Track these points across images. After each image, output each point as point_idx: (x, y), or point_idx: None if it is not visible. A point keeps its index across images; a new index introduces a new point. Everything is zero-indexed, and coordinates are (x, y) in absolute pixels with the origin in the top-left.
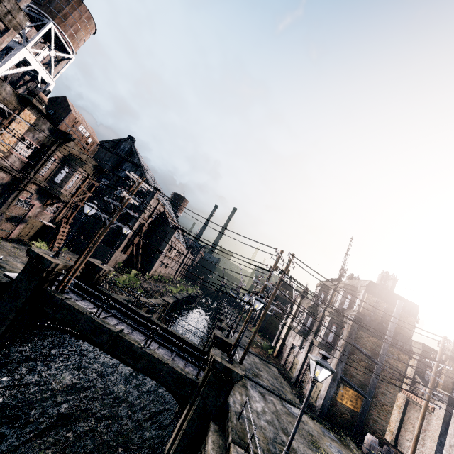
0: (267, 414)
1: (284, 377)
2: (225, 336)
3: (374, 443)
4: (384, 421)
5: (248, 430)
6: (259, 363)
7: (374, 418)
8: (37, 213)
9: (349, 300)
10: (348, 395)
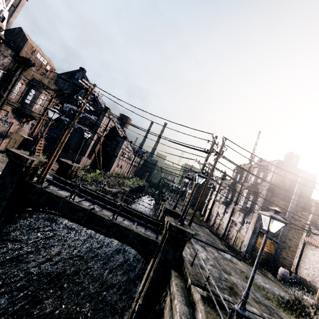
0: (210, 260)
1: (214, 234)
2: (172, 208)
3: (286, 273)
4: (290, 258)
5: (203, 274)
6: (195, 226)
7: (283, 257)
8: (17, 130)
9: (262, 176)
10: None
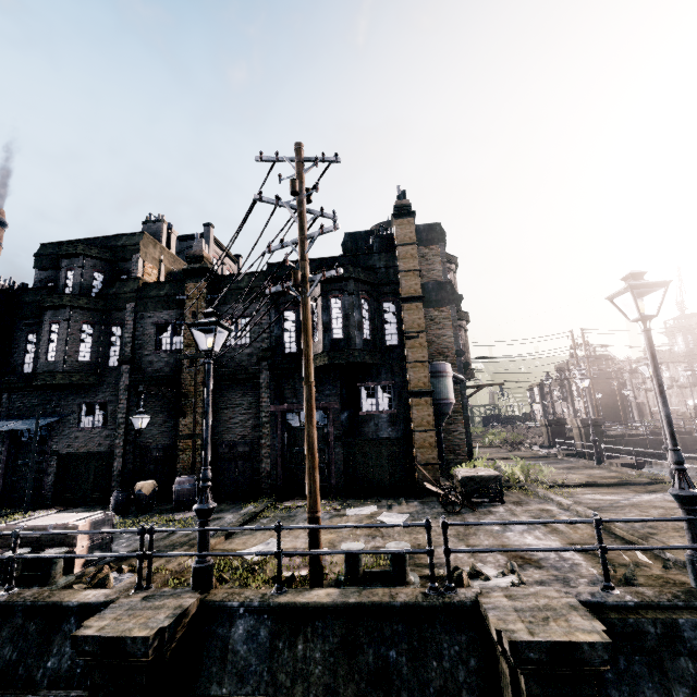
0: None
1: None
2: (695, 411)
3: None
4: None
5: None
6: None
7: None
8: None
9: None
10: None
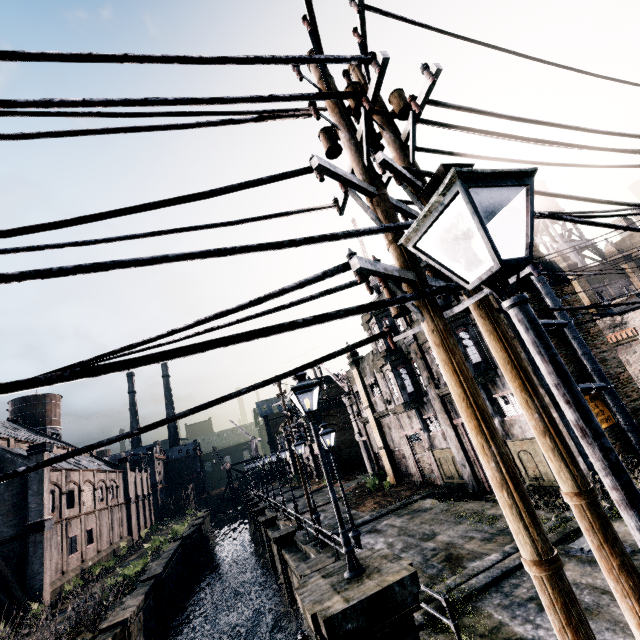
0: None
1: (454, 497)
2: (348, 577)
3: None
4: (639, 399)
5: None
6: (407, 523)
7: (632, 409)
8: None
9: None
10: None
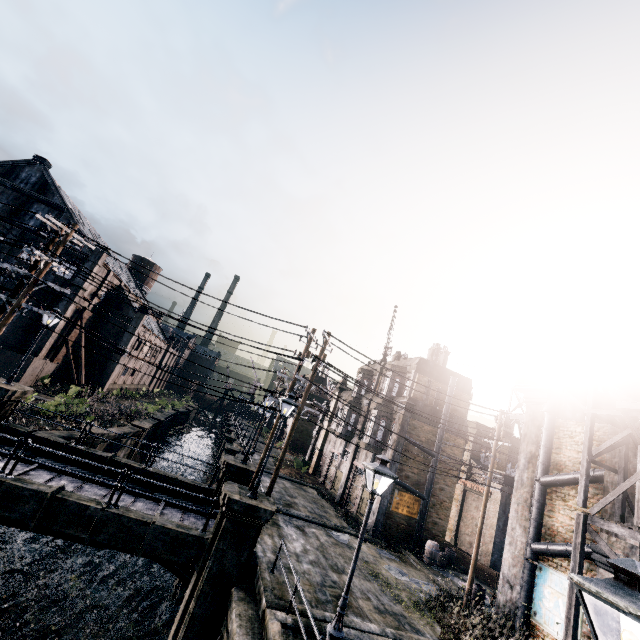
0: (310, 553)
1: (326, 497)
2: (241, 462)
3: (435, 549)
4: (443, 520)
5: (288, 583)
6: (291, 488)
7: (433, 521)
8: None
9: (398, 385)
10: (404, 501)
